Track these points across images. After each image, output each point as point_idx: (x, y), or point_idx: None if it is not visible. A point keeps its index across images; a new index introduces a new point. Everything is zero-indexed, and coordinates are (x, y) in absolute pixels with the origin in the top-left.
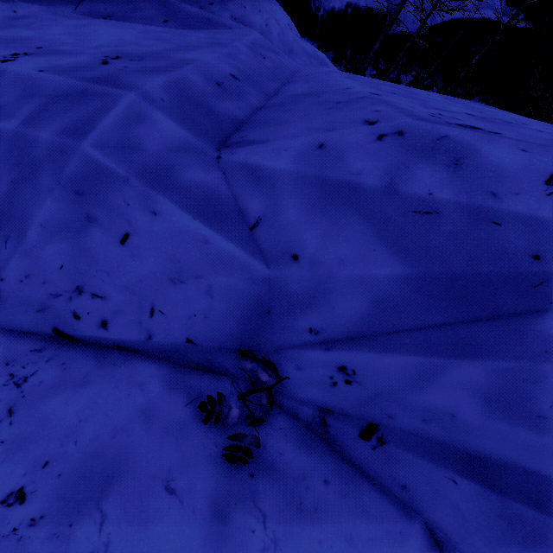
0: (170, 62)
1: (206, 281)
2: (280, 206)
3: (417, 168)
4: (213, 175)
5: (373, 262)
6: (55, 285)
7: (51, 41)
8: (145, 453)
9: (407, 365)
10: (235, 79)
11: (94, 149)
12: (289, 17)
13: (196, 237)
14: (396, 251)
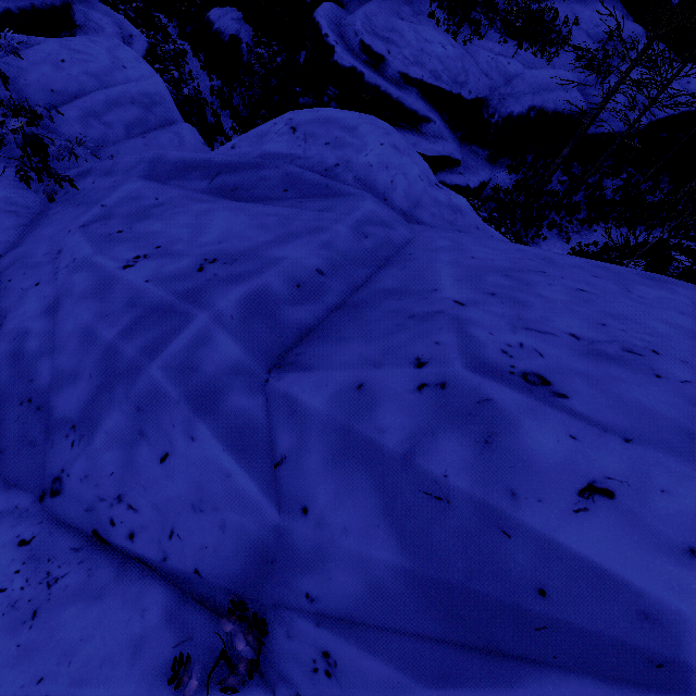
0: (258, 264)
1: (222, 515)
2: (305, 449)
3: (444, 437)
4: (256, 401)
5: (374, 540)
6: (104, 489)
7: (171, 236)
8: (119, 694)
9: (385, 679)
10: (320, 275)
11: (159, 372)
12: (423, 165)
13: (222, 468)
14: (398, 534)
